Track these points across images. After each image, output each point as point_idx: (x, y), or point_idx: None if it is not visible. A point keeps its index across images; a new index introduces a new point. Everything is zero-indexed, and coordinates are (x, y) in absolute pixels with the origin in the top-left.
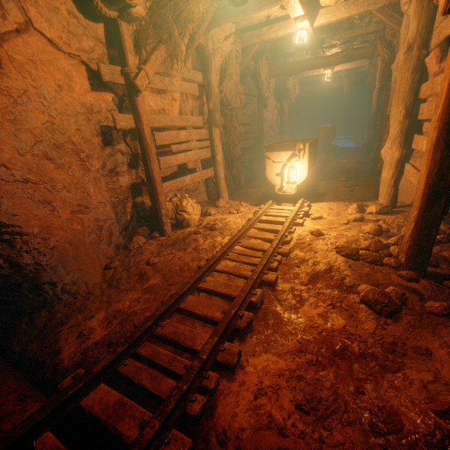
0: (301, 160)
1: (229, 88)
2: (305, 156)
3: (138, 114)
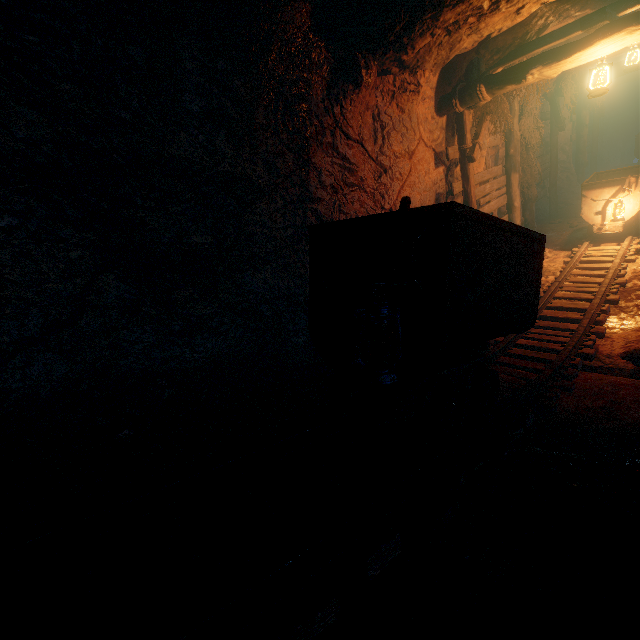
0: (632, 194)
1: (527, 125)
2: (637, 189)
3: (468, 179)
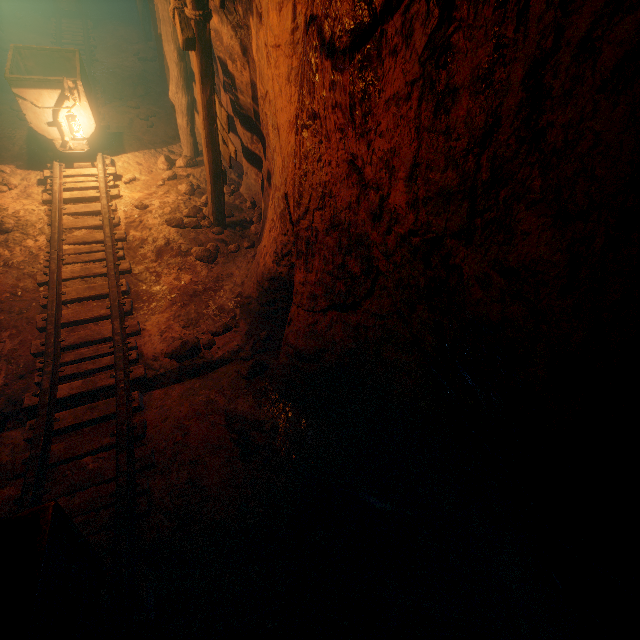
0: (80, 105)
1: None
2: (83, 99)
3: None
